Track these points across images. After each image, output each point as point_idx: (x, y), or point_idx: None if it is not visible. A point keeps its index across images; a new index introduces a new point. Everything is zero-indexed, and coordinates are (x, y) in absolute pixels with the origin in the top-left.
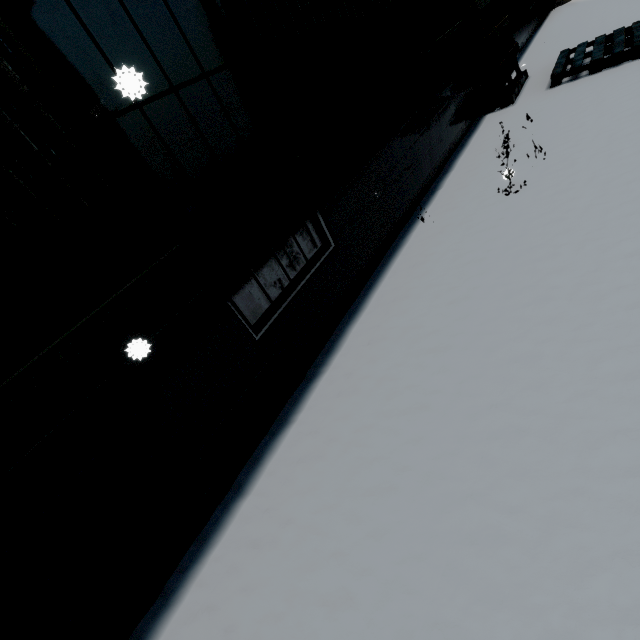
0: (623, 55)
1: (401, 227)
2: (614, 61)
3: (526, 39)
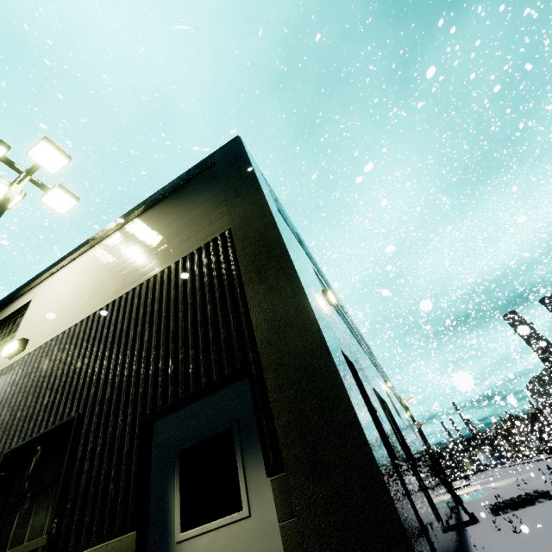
0: (523, 501)
1: (462, 551)
2: (521, 504)
3: (455, 509)
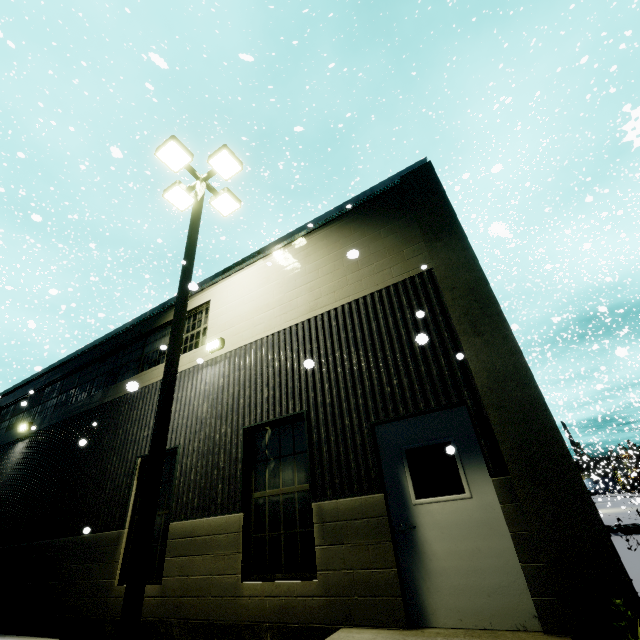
0: (639, 529)
1: None
2: (636, 531)
3: None
